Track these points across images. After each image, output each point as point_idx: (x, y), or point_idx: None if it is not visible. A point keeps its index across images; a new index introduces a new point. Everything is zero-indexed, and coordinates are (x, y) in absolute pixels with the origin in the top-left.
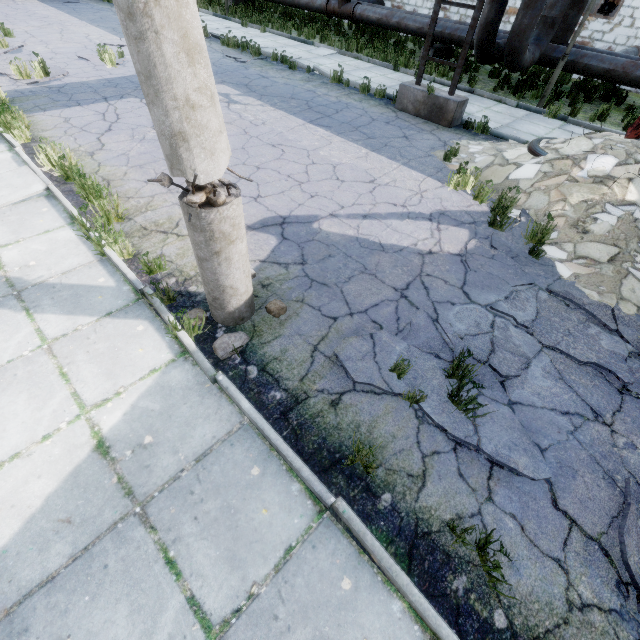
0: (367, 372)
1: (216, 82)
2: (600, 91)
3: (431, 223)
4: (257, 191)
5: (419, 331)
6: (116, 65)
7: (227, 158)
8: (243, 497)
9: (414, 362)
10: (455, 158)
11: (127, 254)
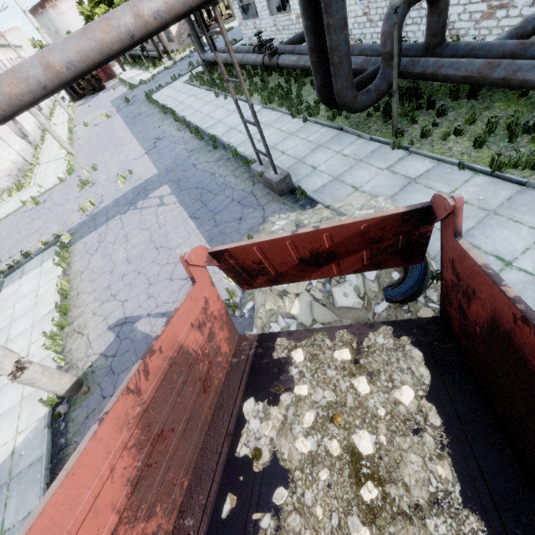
0: None
1: (164, 183)
2: None
3: None
4: (127, 296)
5: None
6: (126, 182)
7: (11, 365)
8: (31, 486)
9: None
10: None
11: (60, 350)
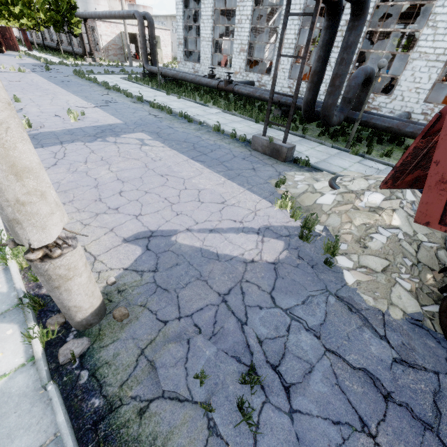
0: (175, 379)
1: (138, 131)
2: (387, 137)
3: (258, 236)
4: (140, 210)
5: (228, 335)
6: (78, 120)
7: (60, 227)
8: None
9: (218, 367)
10: (284, 185)
11: (25, 264)
